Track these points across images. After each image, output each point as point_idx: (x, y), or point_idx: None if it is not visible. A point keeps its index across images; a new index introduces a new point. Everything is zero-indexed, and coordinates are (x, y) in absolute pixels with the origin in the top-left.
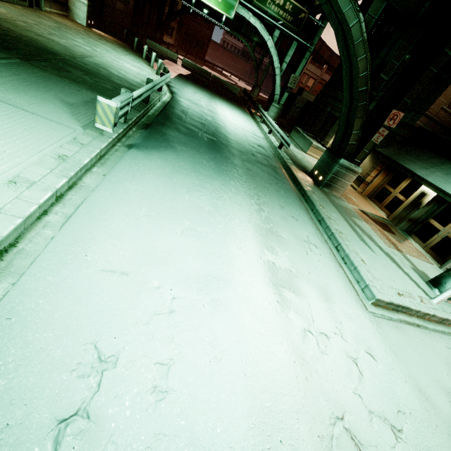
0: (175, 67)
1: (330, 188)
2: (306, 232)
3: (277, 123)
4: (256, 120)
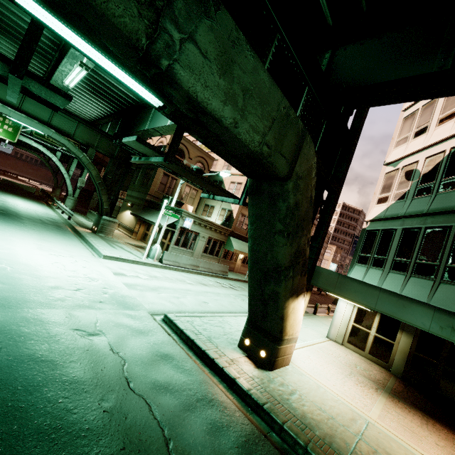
0: None
1: (103, 233)
2: (71, 242)
3: (77, 210)
4: (53, 207)
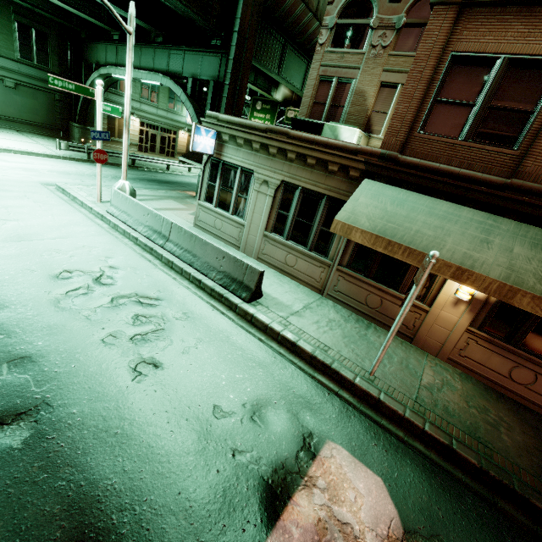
0: None
1: None
2: (95, 182)
3: None
4: None
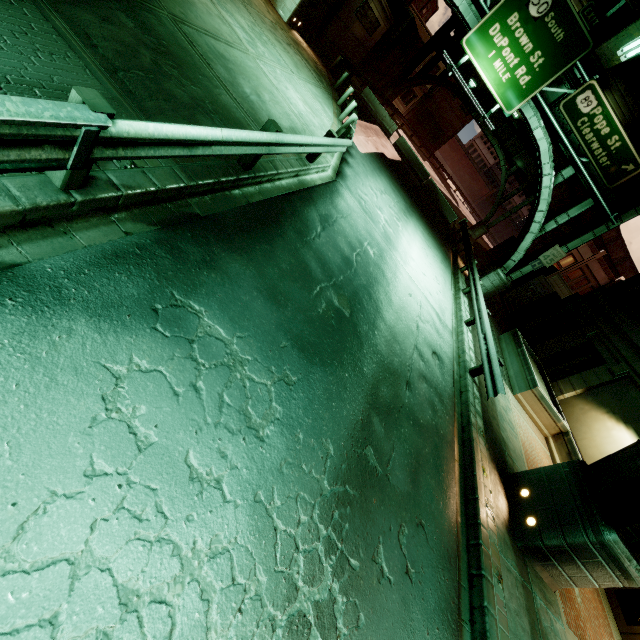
0: (382, 140)
1: (541, 561)
2: None
3: (488, 301)
4: (458, 282)
